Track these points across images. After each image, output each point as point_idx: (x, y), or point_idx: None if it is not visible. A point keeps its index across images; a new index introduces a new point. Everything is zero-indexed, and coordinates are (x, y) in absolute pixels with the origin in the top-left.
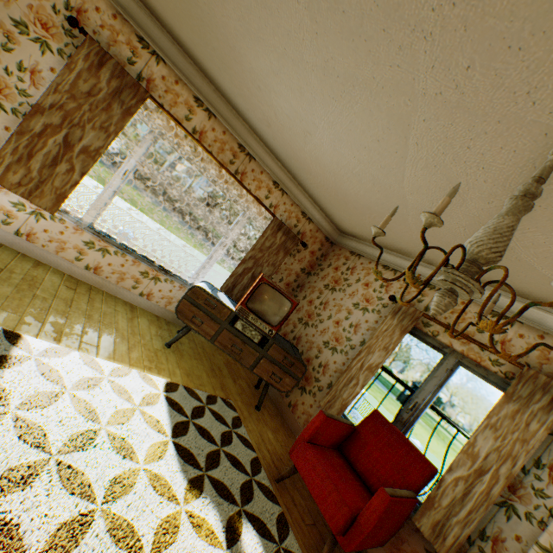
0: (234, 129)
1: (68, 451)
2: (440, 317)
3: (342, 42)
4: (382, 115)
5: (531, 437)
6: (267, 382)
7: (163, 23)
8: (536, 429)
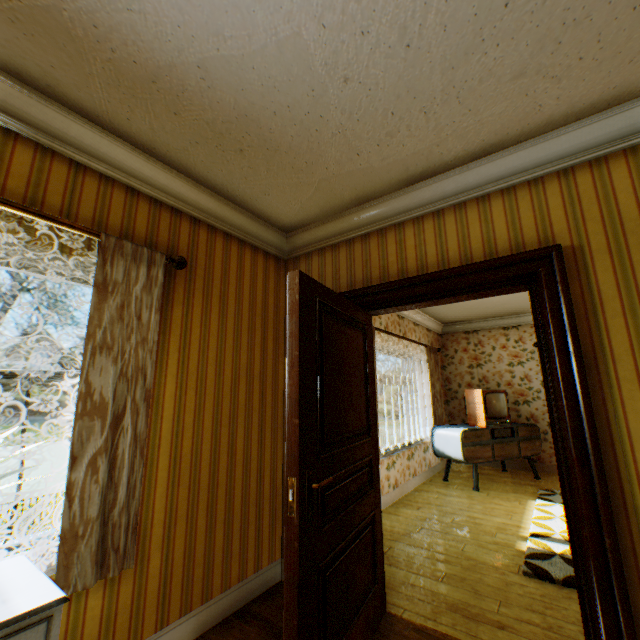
0: None
1: None
2: None
3: None
4: None
5: None
6: (529, 455)
7: None
8: None
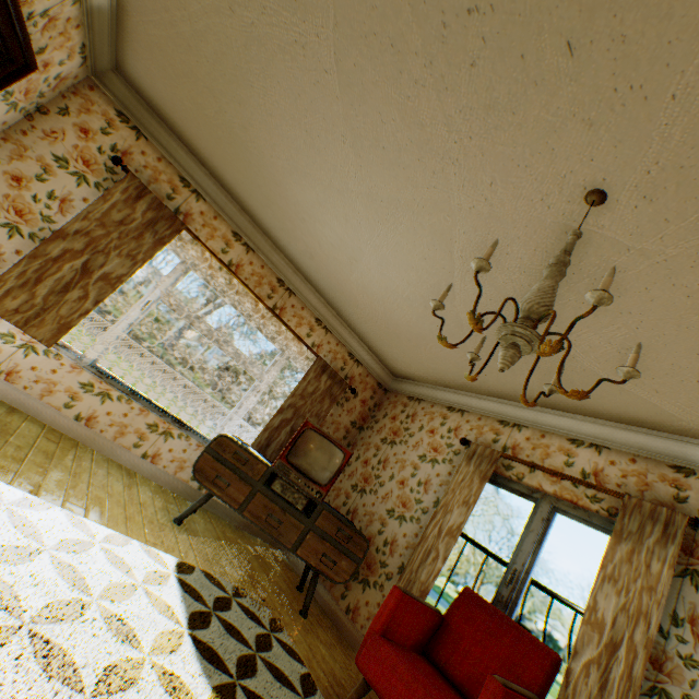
0: (274, 263)
1: (46, 622)
2: (521, 456)
3: (384, 172)
4: (425, 232)
5: (657, 582)
6: (316, 569)
7: (208, 167)
8: (658, 569)
